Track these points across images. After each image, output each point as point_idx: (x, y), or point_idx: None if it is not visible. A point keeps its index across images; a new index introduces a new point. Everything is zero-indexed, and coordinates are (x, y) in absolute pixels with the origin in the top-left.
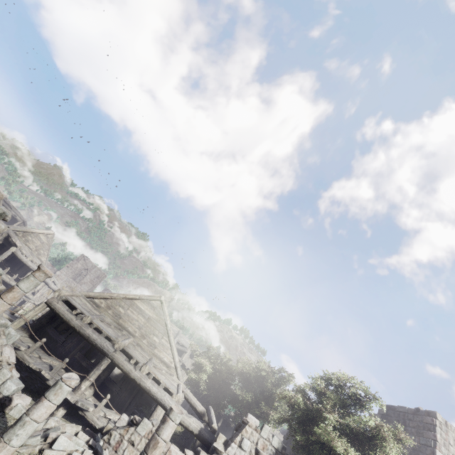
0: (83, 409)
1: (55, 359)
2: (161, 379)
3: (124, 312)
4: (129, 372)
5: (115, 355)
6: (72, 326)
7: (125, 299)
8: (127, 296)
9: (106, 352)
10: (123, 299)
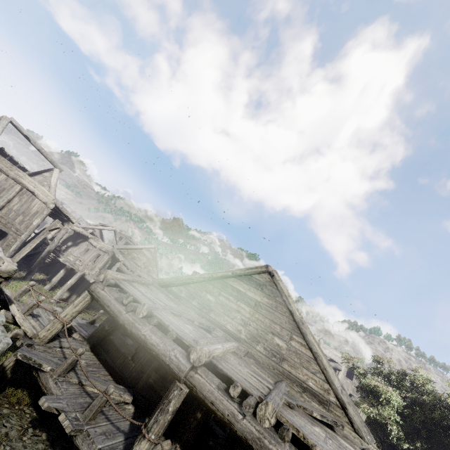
0: None
1: (115, 386)
2: (316, 442)
3: (215, 300)
4: (229, 421)
5: (194, 376)
6: (121, 324)
7: (212, 280)
8: (214, 274)
9: (175, 370)
10: (209, 281)
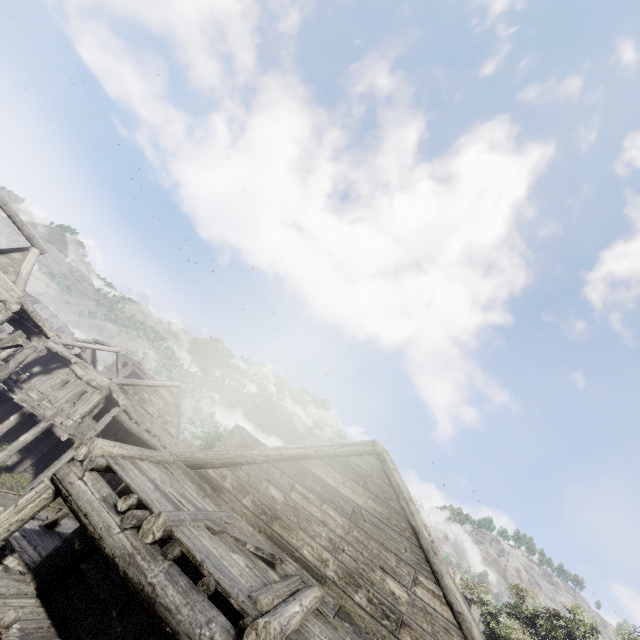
0: None
1: None
2: None
3: (283, 499)
4: None
5: None
6: (108, 556)
7: (281, 461)
8: (284, 450)
9: None
10: (275, 462)
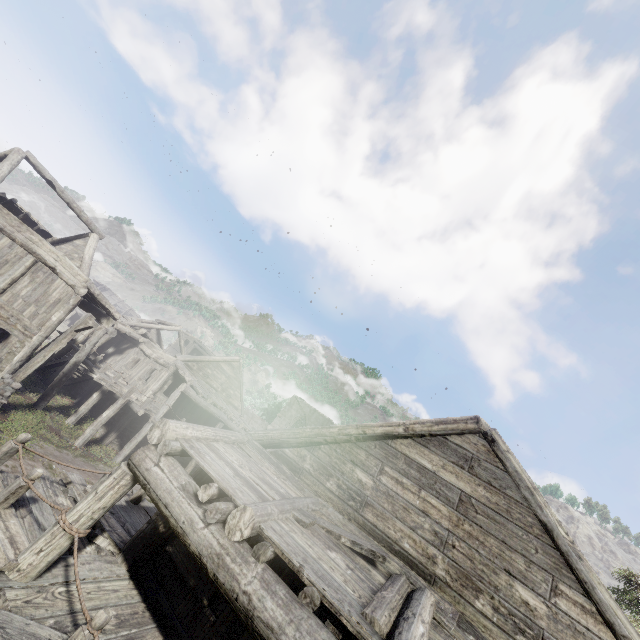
0: None
1: None
2: None
3: (372, 483)
4: None
5: None
6: (194, 554)
7: (364, 441)
8: (368, 429)
9: None
10: (358, 441)
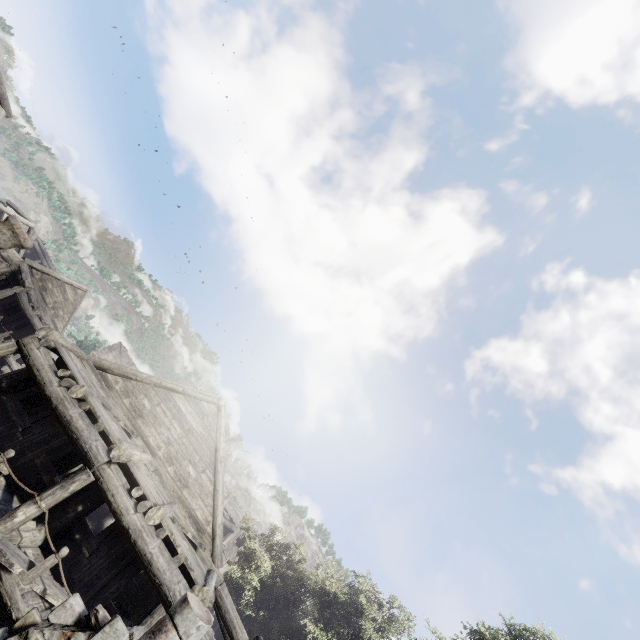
0: (1, 565)
1: None
2: (181, 545)
3: (151, 408)
4: (121, 512)
5: (107, 470)
6: (47, 395)
7: (159, 387)
8: (164, 382)
9: (91, 459)
10: (155, 386)
